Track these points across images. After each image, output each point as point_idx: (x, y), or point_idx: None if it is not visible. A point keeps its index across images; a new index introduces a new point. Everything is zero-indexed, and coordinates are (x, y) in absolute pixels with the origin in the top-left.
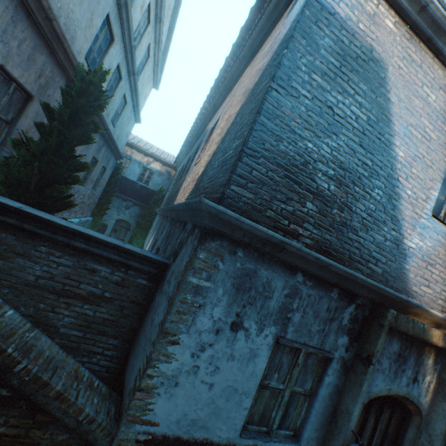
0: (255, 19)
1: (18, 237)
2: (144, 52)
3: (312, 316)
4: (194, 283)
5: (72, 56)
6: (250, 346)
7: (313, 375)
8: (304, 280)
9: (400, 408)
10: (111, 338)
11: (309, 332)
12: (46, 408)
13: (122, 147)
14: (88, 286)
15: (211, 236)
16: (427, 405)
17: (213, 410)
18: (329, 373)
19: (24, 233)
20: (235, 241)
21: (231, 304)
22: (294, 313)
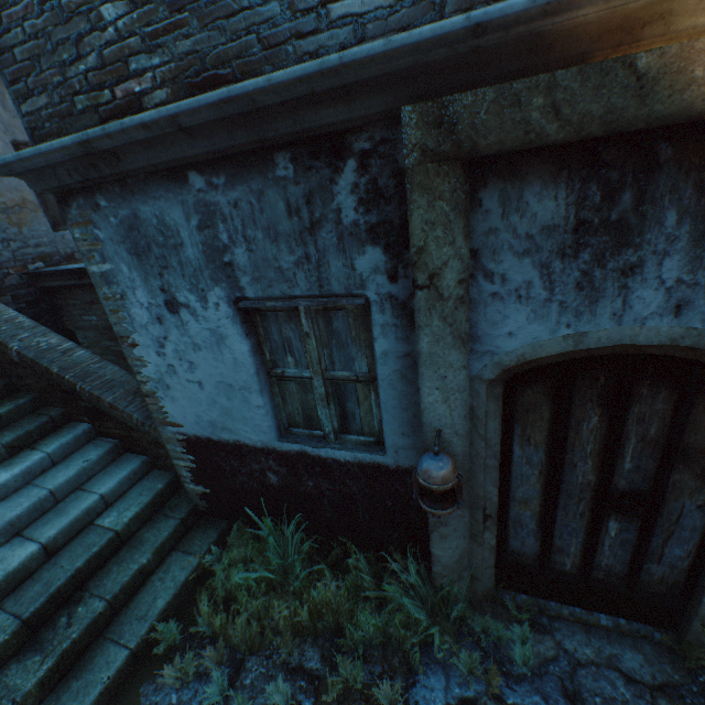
0: None
1: None
2: None
3: (268, 242)
4: (98, 272)
5: None
6: (208, 327)
7: (362, 348)
8: (209, 181)
9: None
10: None
11: (281, 274)
12: (113, 415)
13: None
14: None
15: (65, 203)
16: None
17: (222, 411)
18: (375, 337)
19: None
20: (86, 189)
21: (147, 279)
22: (232, 251)
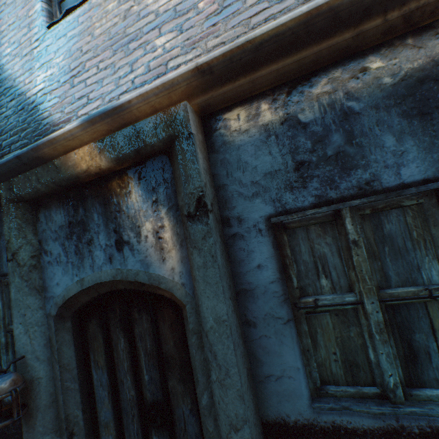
0: None
1: None
2: None
3: None
4: None
5: None
6: None
7: None
8: None
9: (170, 304)
10: None
11: None
12: None
13: None
14: None
15: None
16: (182, 276)
17: None
18: None
19: None
20: None
21: None
22: None
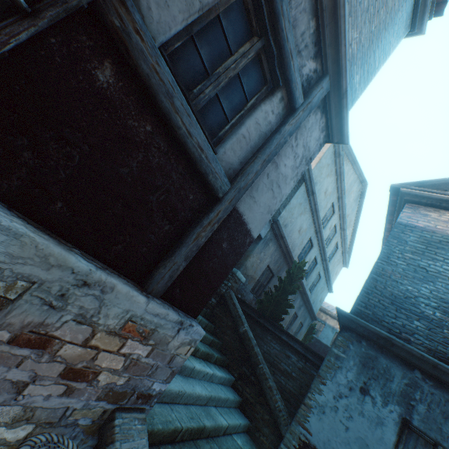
0: (389, 227)
1: (261, 329)
2: (333, 247)
3: (440, 415)
4: (335, 352)
5: (292, 257)
6: (376, 413)
7: None
8: (423, 378)
9: None
10: (292, 406)
11: (439, 430)
12: (265, 390)
13: (316, 310)
14: (284, 365)
15: (344, 329)
16: None
17: None
18: None
19: (263, 328)
20: (359, 335)
21: (359, 373)
22: (417, 403)
